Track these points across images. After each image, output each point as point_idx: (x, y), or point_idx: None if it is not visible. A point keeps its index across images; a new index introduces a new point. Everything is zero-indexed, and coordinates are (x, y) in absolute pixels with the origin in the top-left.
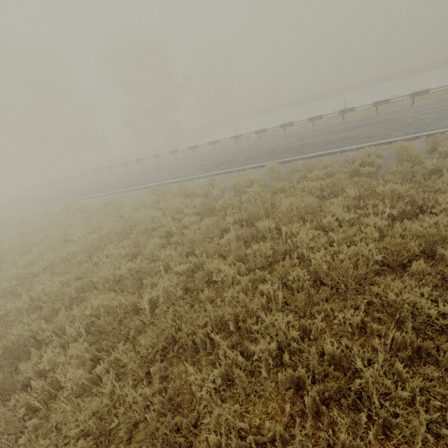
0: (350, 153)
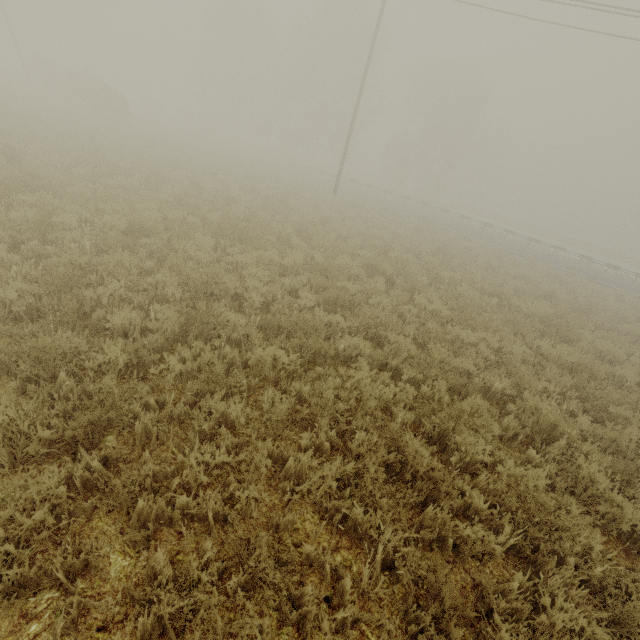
0: None
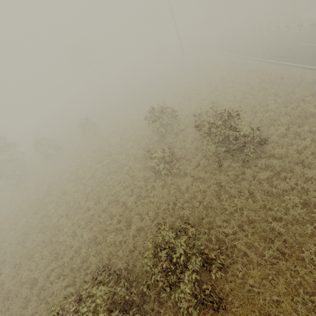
0: (294, 69)
